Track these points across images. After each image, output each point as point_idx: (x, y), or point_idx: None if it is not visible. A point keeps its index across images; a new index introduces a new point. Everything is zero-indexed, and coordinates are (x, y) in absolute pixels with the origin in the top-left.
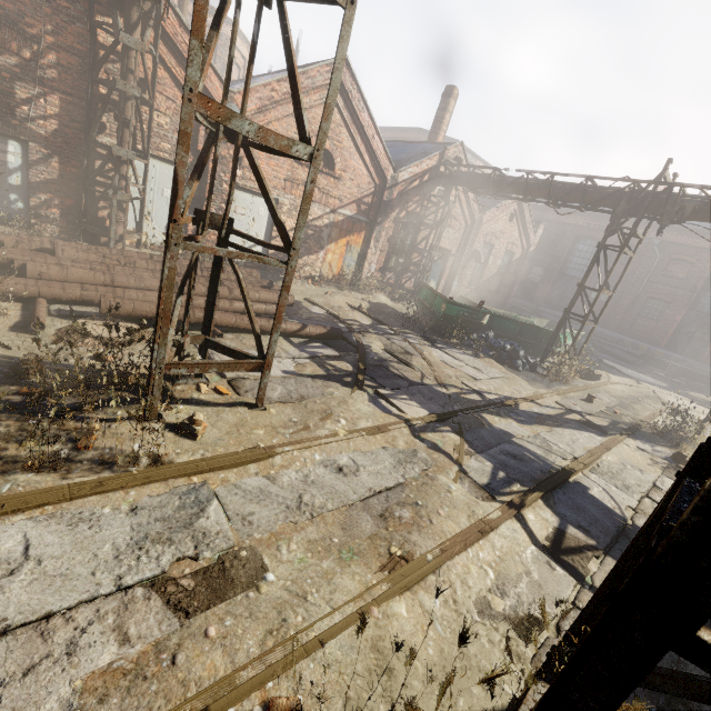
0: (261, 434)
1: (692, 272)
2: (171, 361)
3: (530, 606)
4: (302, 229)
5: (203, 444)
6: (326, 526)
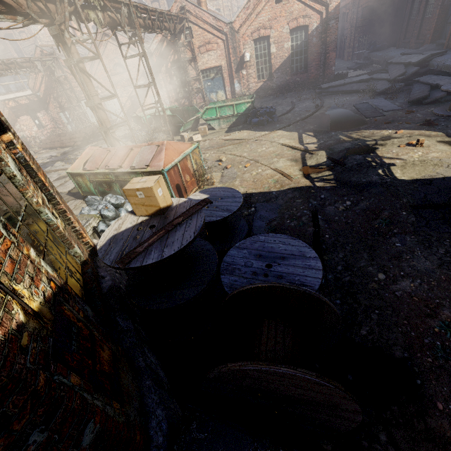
0: None
1: None
2: None
3: None
4: None
5: None
6: None
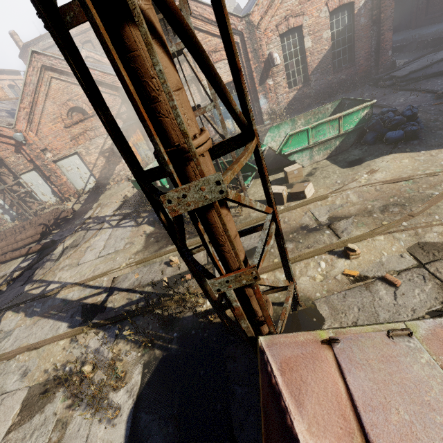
0: None
1: None
2: None
3: None
4: None
5: None
6: None
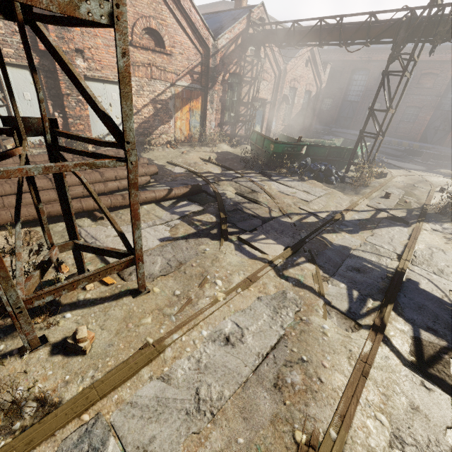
0: (149, 323)
1: (437, 81)
2: (30, 294)
3: (428, 448)
4: (130, 117)
5: (94, 357)
6: (228, 422)
